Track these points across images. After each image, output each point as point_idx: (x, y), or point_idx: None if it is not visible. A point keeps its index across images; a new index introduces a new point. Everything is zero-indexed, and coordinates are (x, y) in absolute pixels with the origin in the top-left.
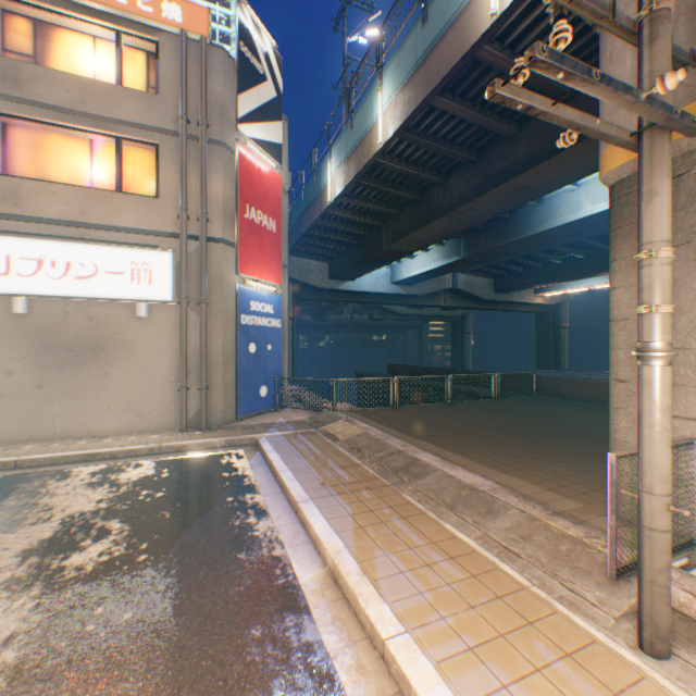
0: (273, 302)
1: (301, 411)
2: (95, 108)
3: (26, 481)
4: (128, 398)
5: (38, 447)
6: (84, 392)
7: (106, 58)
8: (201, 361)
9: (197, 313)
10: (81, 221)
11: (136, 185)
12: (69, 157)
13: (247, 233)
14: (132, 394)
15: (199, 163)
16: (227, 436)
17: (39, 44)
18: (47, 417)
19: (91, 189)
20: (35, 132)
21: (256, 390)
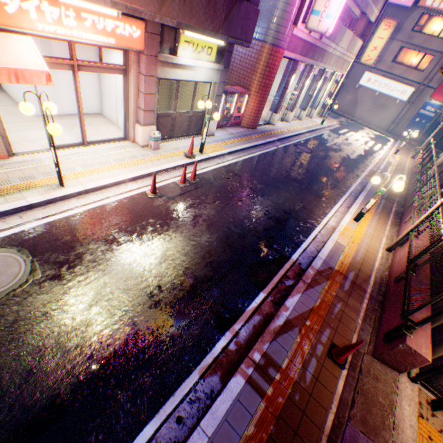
0: (435, 108)
1: (416, 144)
2: (423, 45)
3: (360, 127)
4: (380, 120)
5: (361, 123)
6: (373, 115)
7: (439, 26)
8: (400, 118)
9: (408, 106)
10: (399, 76)
11: (419, 66)
12: (408, 57)
13: (442, 85)
14: (381, 120)
15: (441, 63)
16: (392, 137)
17: (423, 23)
18: (365, 118)
19: (407, 68)
20: (405, 50)
21: (408, 132)
